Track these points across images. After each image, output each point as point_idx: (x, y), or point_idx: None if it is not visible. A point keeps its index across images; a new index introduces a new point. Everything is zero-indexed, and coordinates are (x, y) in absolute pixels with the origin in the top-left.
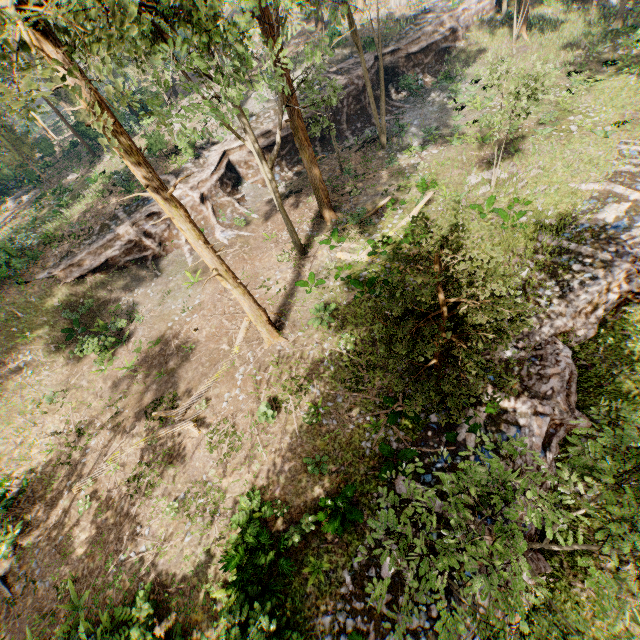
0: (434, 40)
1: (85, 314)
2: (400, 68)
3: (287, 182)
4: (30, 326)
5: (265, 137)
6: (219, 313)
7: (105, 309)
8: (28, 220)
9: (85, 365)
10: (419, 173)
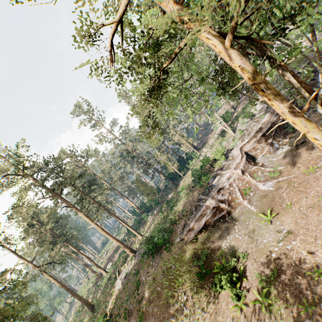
0: None
1: (204, 260)
2: (315, 68)
3: (286, 144)
4: (178, 274)
5: (259, 131)
6: (318, 234)
7: (214, 254)
8: (159, 219)
9: (222, 302)
10: None
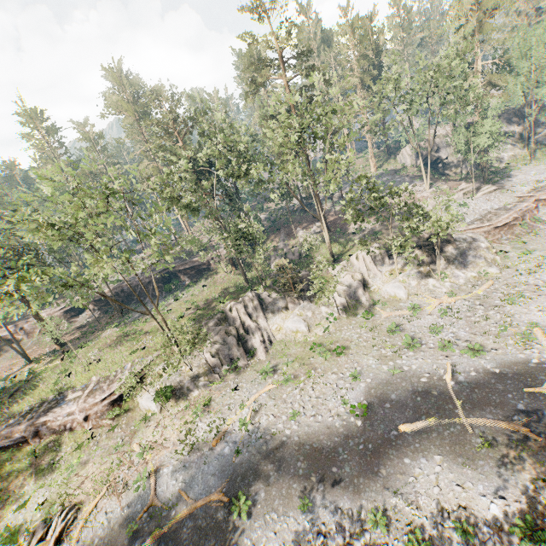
0: (195, 264)
1: None
2: (179, 274)
3: (92, 319)
4: None
5: (95, 297)
6: None
7: None
8: None
9: None
10: (97, 339)
